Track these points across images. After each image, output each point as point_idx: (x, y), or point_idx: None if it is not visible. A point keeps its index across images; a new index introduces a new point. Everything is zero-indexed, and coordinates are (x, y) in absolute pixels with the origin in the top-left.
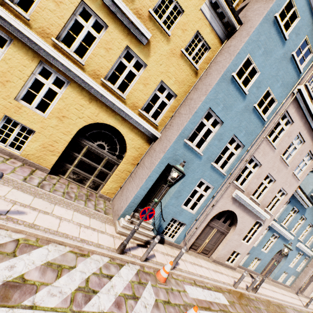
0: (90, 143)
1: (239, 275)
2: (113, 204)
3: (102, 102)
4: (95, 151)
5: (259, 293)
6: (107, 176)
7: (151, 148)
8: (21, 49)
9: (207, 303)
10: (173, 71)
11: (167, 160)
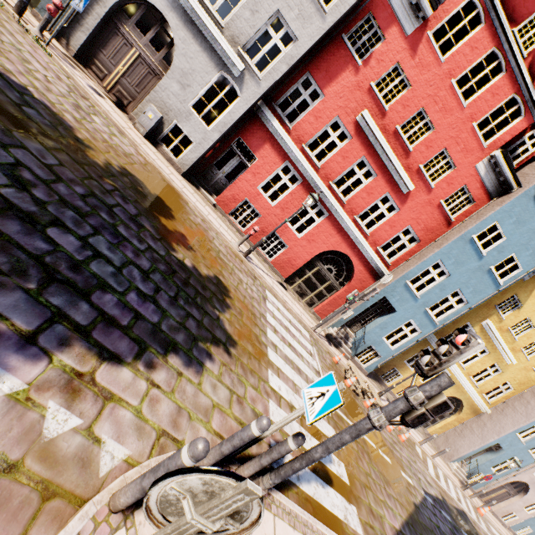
0: None
1: (509, 533)
2: (437, 444)
3: (462, 387)
4: None
5: None
6: (436, 422)
7: (478, 417)
8: None
9: None
10: (520, 377)
11: (498, 441)
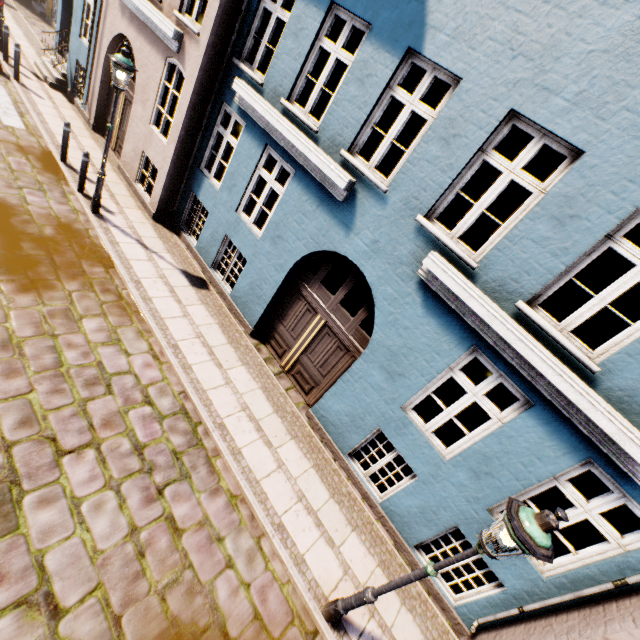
0: None
1: (143, 220)
2: None
3: None
4: None
5: (111, 236)
6: None
7: None
8: None
9: None
10: None
11: None
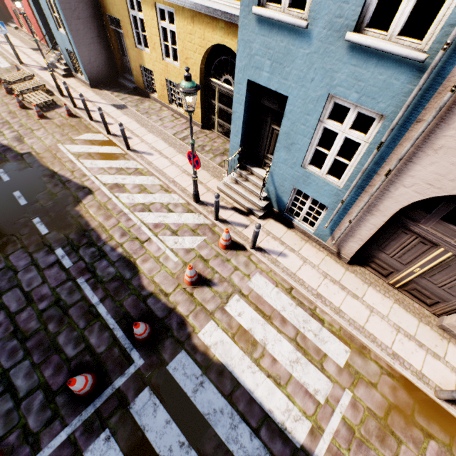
0: (217, 82)
1: None
2: None
3: (201, 13)
4: (225, 92)
5: None
6: None
7: None
8: (145, 3)
9: (271, 312)
10: None
11: (244, 74)
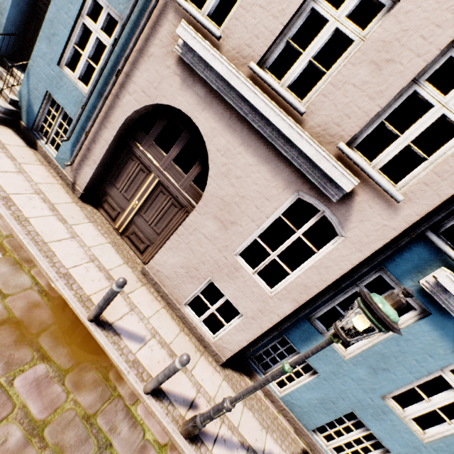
0: None
1: (216, 380)
2: None
3: None
4: None
5: None
6: None
7: None
8: None
9: None
10: None
11: None
